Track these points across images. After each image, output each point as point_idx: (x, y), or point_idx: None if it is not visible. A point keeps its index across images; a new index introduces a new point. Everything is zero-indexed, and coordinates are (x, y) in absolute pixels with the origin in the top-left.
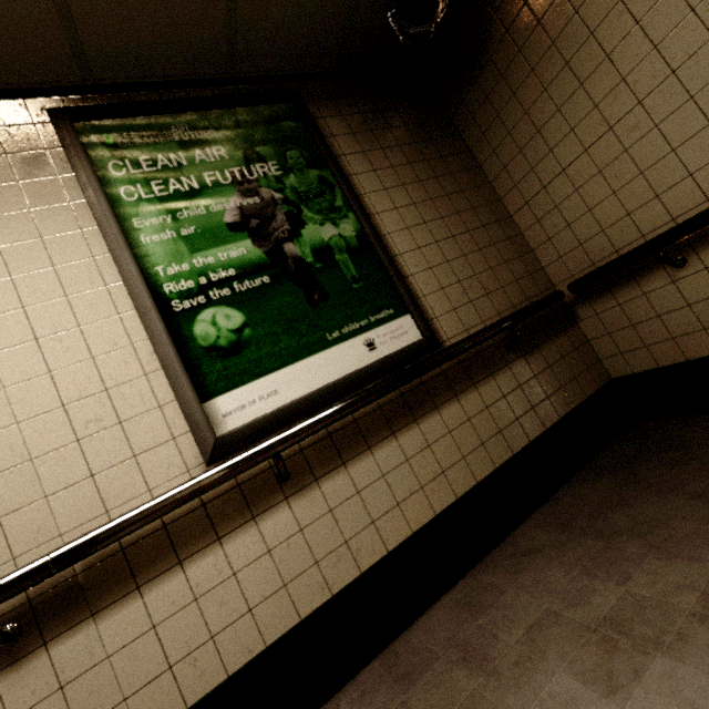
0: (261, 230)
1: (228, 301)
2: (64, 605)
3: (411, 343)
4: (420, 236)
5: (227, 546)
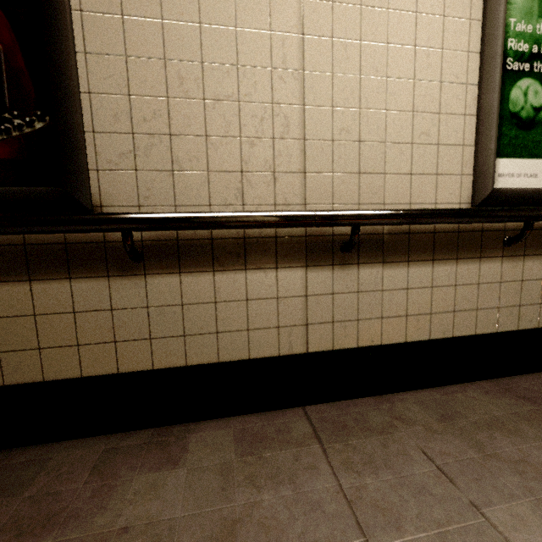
0: None
1: None
2: (372, 248)
3: None
4: None
5: (459, 266)
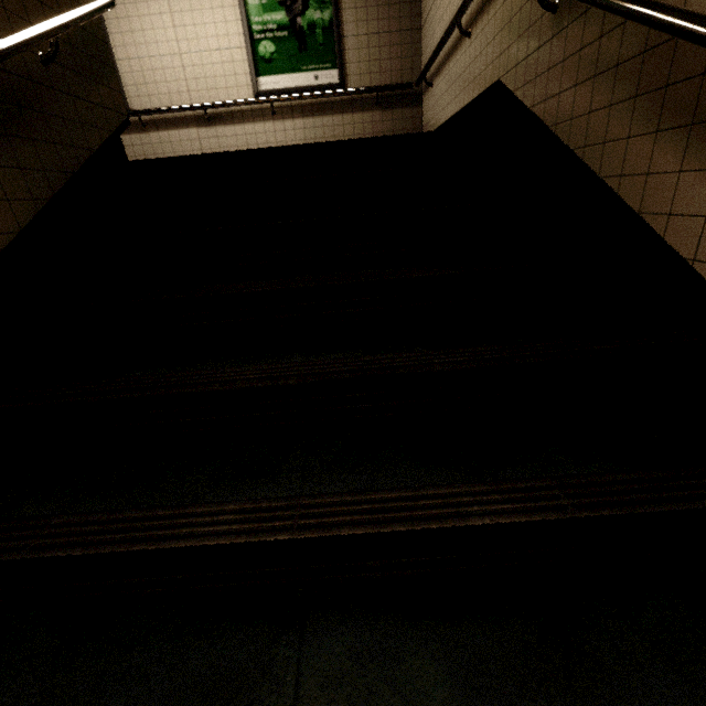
0: (290, 8)
1: (271, 40)
2: (219, 119)
3: (331, 83)
4: (361, 29)
5: (255, 125)
